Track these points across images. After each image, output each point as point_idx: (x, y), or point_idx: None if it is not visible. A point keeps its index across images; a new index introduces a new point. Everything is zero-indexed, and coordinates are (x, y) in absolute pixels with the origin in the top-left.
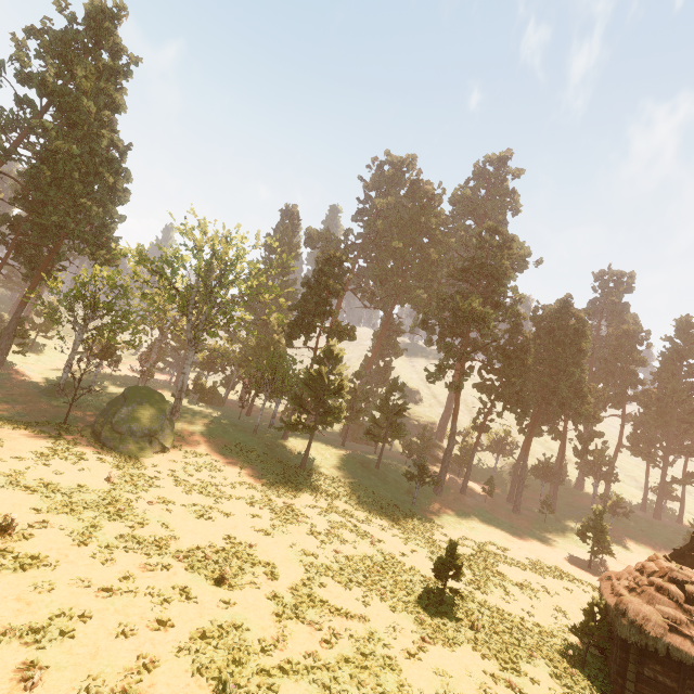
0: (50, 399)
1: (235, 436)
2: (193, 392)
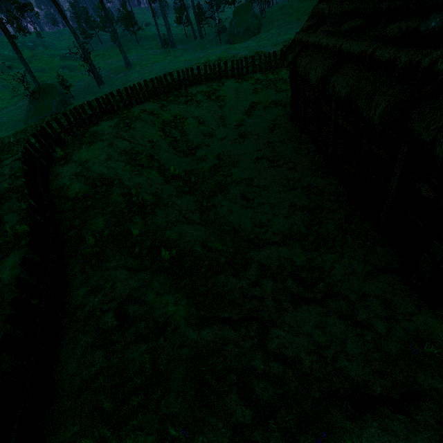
0: (218, 38)
1: (296, 7)
2: None
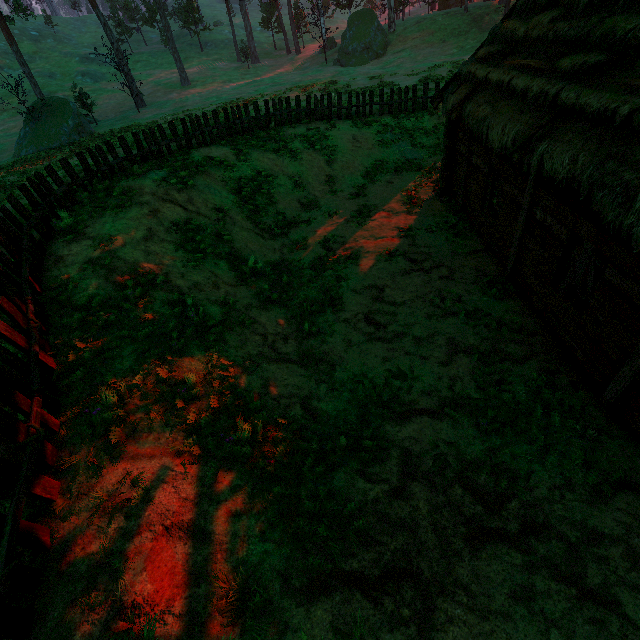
0: (323, 55)
1: (441, 23)
2: (431, 3)
